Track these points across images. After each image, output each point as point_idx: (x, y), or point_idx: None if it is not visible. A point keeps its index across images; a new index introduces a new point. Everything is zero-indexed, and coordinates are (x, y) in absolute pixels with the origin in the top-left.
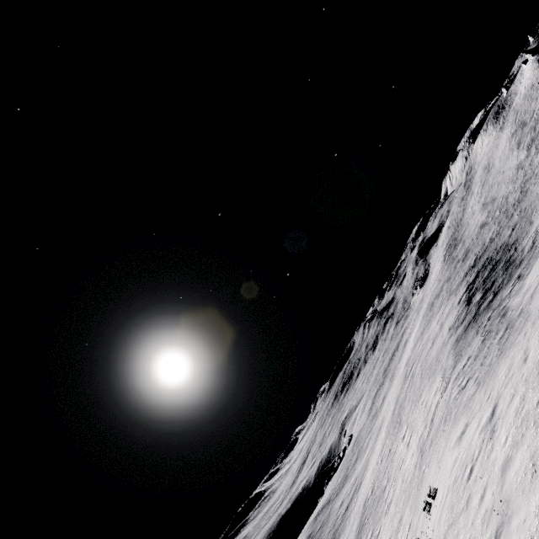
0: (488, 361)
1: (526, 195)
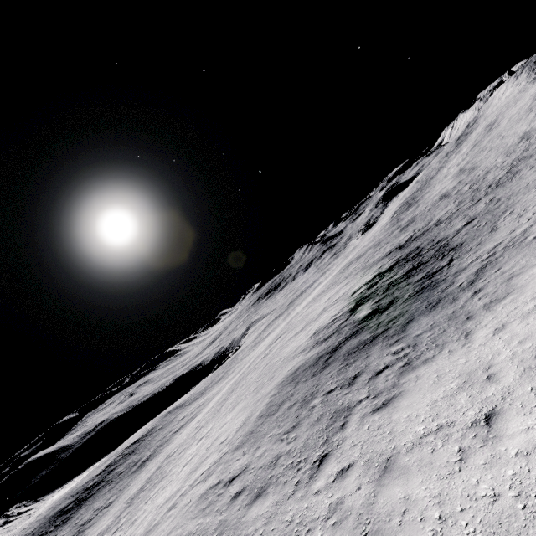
0: None
1: (512, 180)
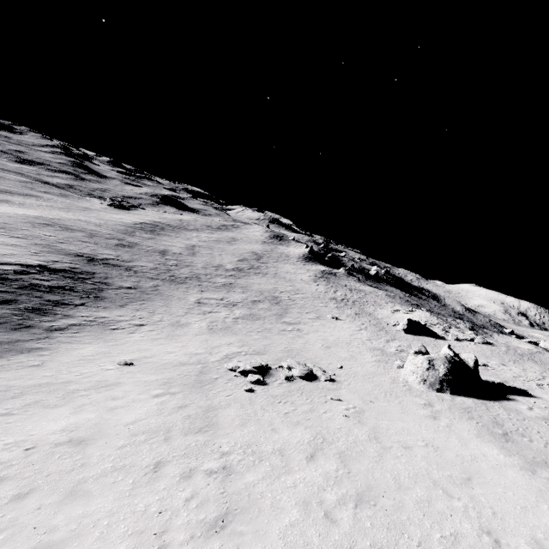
0: None
1: (177, 285)
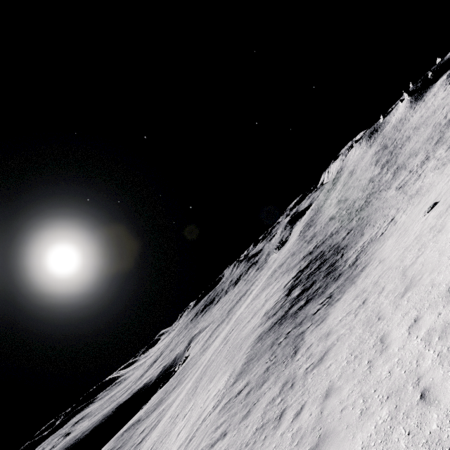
0: (241, 436)
1: (368, 206)
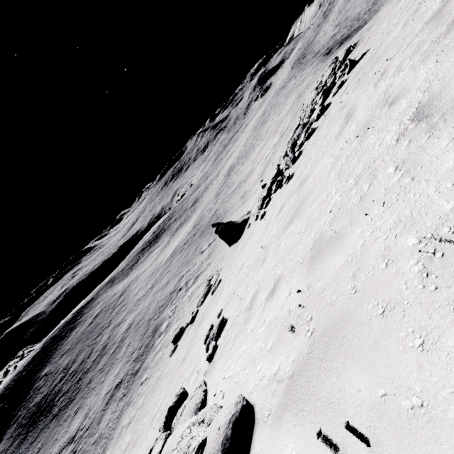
0: None
1: (377, 4)
